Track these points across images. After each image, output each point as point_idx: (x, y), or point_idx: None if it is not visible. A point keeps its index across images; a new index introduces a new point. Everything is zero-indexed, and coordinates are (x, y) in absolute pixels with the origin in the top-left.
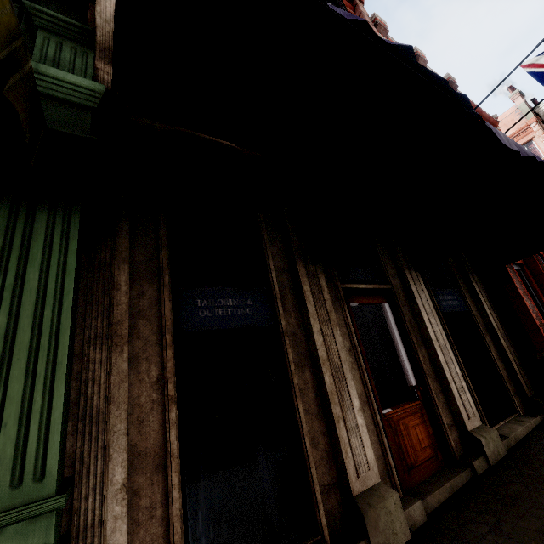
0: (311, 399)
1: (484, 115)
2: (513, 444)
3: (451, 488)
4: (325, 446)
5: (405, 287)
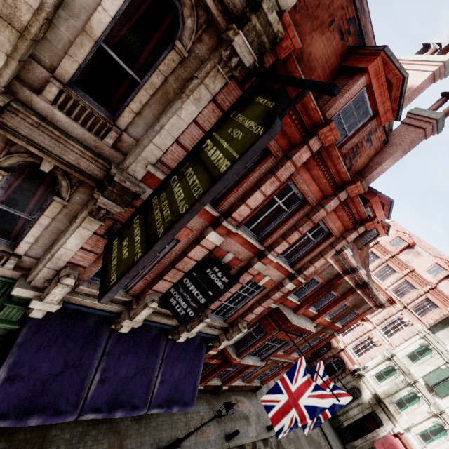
0: None
1: (304, 329)
2: None
3: None
4: None
5: None
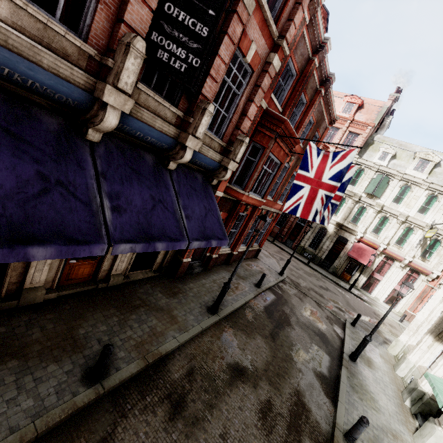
0: None
1: (294, 136)
2: (130, 281)
3: (80, 290)
4: (21, 271)
5: None
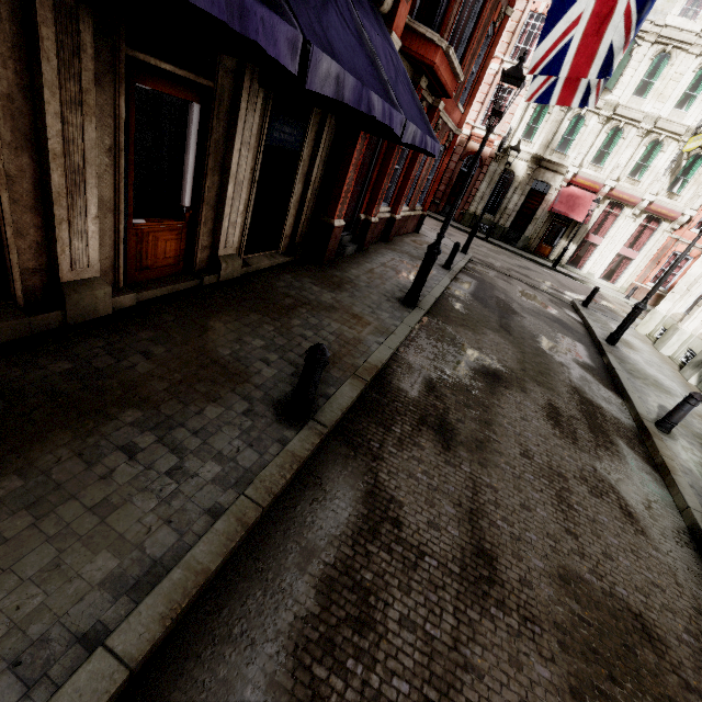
0: (26, 190)
1: None
2: (252, 271)
3: (173, 289)
4: (37, 239)
5: (236, 96)
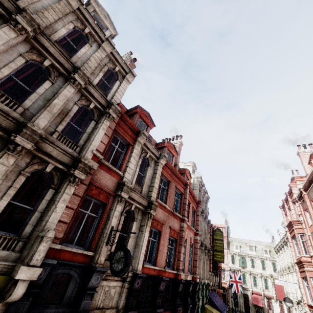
0: None
1: (221, 267)
2: None
3: None
4: None
5: None
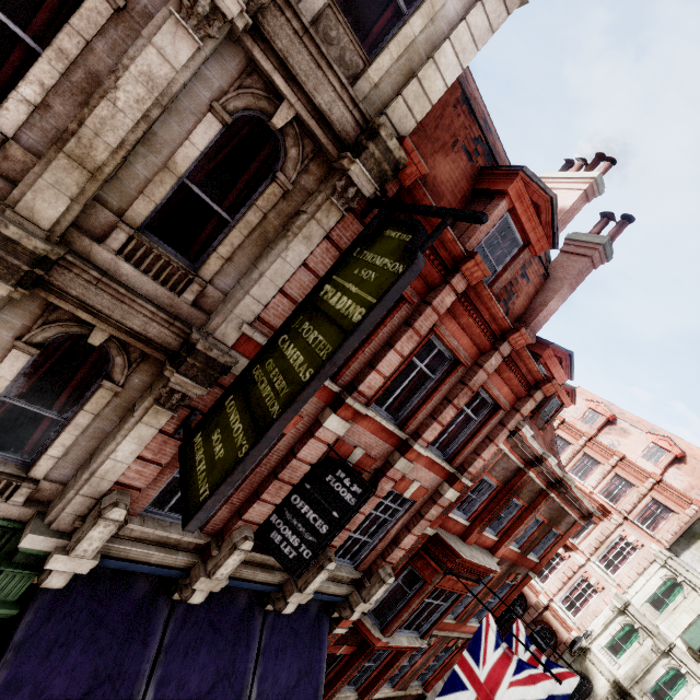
0: None
1: (483, 567)
2: None
3: None
4: None
5: None
